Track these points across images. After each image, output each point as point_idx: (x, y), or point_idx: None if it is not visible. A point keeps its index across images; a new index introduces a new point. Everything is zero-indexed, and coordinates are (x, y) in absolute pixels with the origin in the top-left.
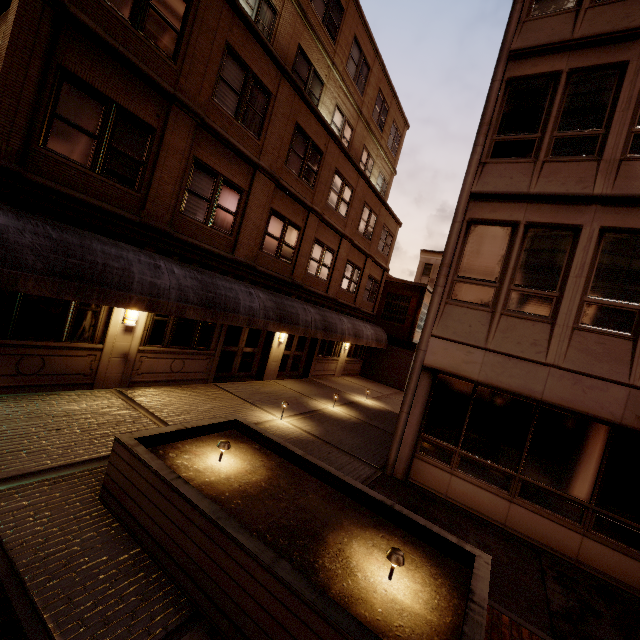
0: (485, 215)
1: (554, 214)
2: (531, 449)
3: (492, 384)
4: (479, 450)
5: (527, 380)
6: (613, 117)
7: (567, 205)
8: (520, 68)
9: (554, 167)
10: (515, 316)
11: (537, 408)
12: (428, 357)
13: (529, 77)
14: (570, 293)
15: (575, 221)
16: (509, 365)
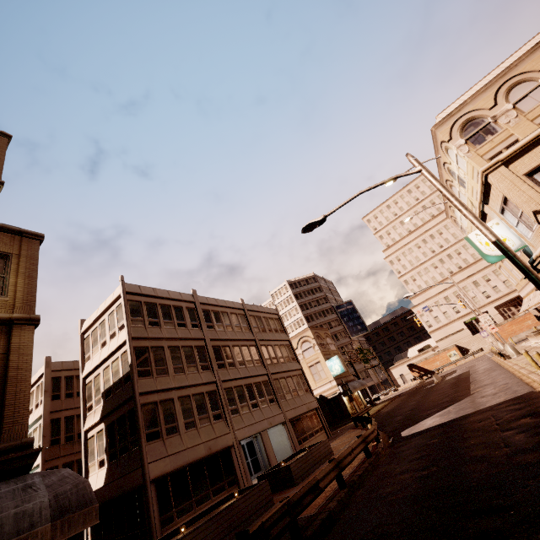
0: (145, 401)
1: (165, 395)
2: (192, 485)
3: (176, 468)
4: (180, 502)
5: (184, 458)
6: (167, 362)
7: (167, 391)
8: (136, 343)
9: (160, 379)
10: (170, 437)
11: (187, 468)
12: (151, 474)
13: (140, 347)
14: (180, 421)
15: (171, 396)
16: (178, 456)
